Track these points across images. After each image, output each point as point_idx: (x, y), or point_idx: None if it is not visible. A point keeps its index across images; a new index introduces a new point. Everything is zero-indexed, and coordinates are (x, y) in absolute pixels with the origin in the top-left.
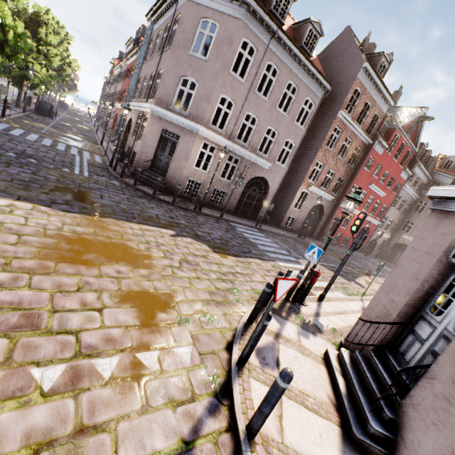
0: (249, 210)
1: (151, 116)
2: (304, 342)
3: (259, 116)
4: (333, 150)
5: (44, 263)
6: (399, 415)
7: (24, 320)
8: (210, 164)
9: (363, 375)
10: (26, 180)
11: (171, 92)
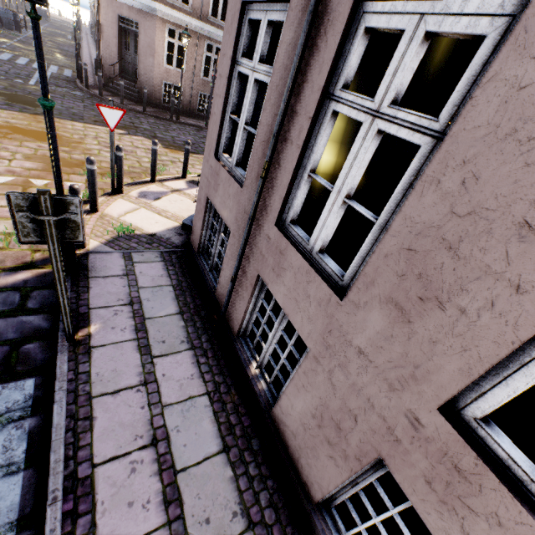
0: None
1: None
2: None
3: None
4: None
5: None
6: None
7: None
8: (184, 60)
9: None
10: None
11: None
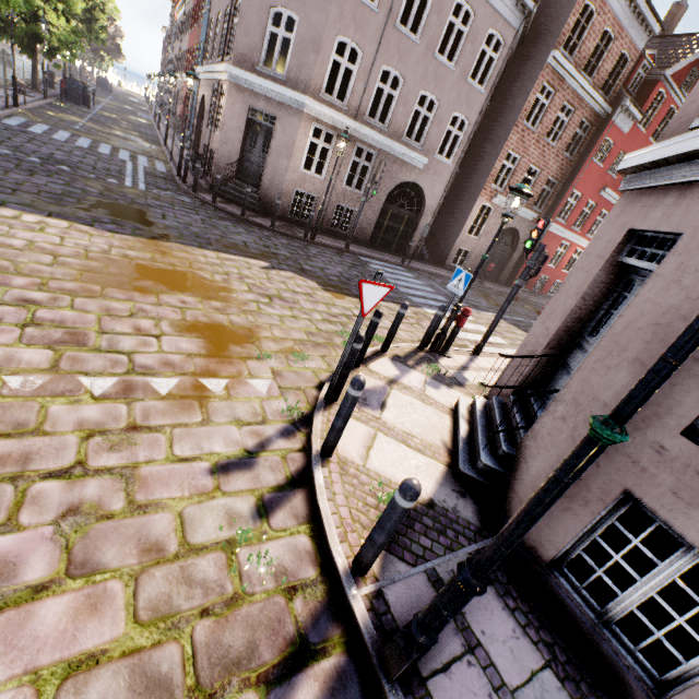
0: (393, 240)
1: (230, 86)
2: (430, 392)
3: (405, 73)
4: (538, 129)
5: (88, 286)
6: (518, 451)
7: (69, 338)
8: (326, 164)
9: (493, 420)
10: (58, 193)
11: (257, 39)
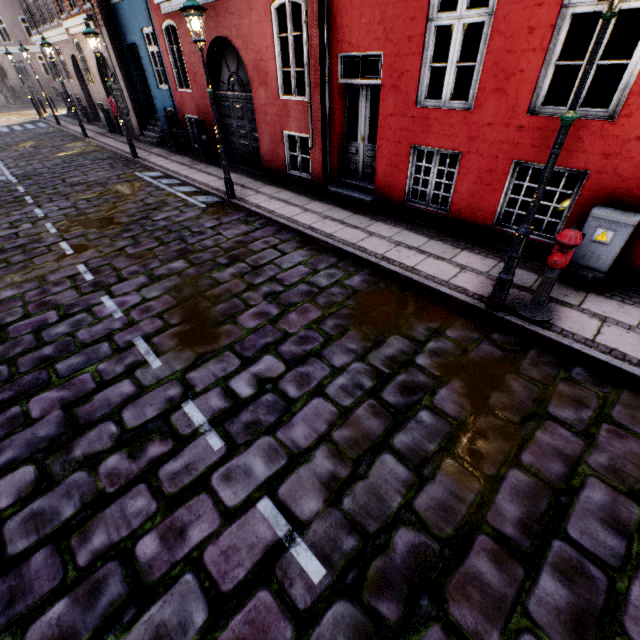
0: None
1: None
2: None
3: None
4: None
5: None
6: None
7: None
8: None
9: None
10: None
11: None
